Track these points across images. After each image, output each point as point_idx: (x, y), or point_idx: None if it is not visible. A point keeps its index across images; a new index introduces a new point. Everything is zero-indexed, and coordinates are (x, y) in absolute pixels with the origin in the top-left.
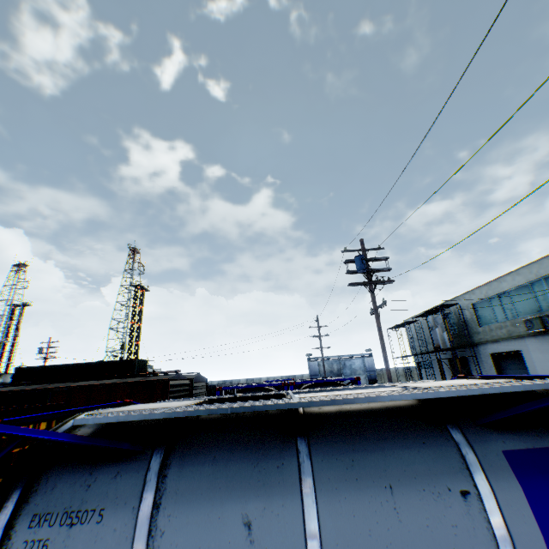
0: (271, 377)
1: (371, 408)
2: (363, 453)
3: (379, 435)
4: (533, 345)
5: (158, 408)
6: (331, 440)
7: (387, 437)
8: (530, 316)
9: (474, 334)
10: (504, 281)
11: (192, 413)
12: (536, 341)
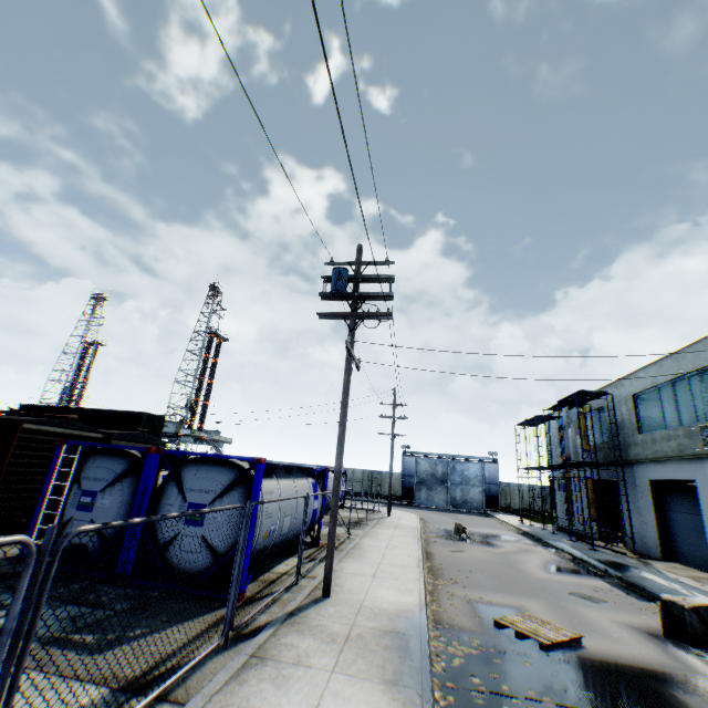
0: (349, 469)
1: None
2: None
3: None
4: None
5: None
6: None
7: None
8: None
9: (630, 445)
10: (683, 359)
11: None
12: None
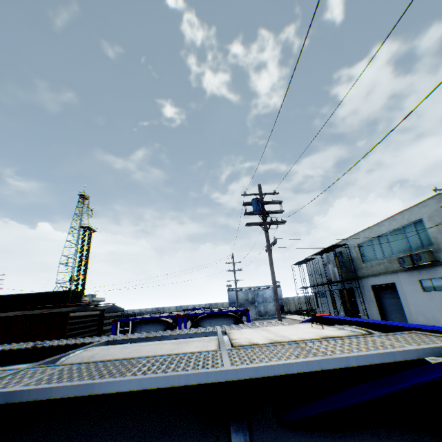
0: (197, 305)
1: None
2: None
3: None
4: (405, 278)
5: None
6: None
7: None
8: (403, 255)
9: (359, 269)
10: (383, 226)
11: None
12: (407, 275)
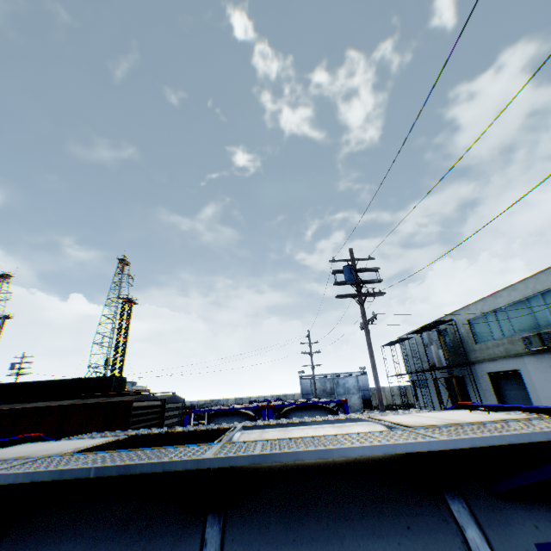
0: (261, 396)
1: (333, 461)
2: (308, 547)
3: (338, 511)
4: (532, 364)
5: (15, 459)
6: (261, 520)
7: (350, 514)
8: (528, 334)
9: (471, 351)
10: (500, 297)
11: (31, 477)
12: (535, 360)
